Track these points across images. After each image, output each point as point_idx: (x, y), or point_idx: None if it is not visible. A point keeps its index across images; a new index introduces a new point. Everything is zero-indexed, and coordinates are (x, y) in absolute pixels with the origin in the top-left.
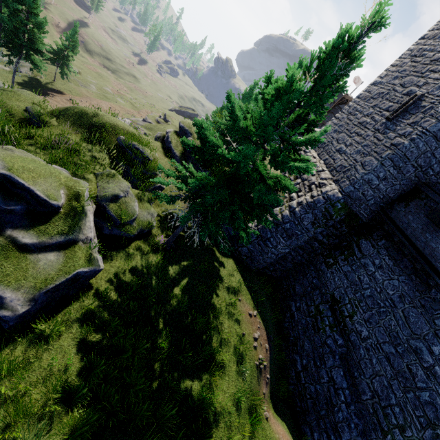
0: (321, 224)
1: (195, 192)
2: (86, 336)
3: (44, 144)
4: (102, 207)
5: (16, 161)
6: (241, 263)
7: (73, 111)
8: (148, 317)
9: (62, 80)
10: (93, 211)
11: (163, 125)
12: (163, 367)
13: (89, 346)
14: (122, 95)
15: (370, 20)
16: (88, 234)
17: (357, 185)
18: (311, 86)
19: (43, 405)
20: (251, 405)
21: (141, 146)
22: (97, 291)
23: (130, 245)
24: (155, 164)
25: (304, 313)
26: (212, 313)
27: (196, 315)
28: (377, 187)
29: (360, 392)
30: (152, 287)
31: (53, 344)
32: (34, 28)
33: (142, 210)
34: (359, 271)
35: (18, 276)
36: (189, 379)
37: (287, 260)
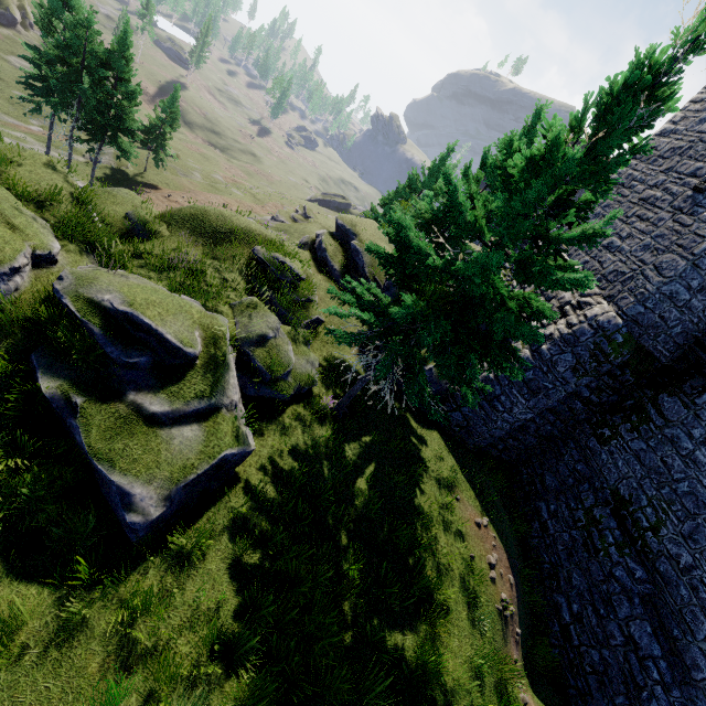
0: (588, 370)
1: (389, 325)
2: (242, 556)
3: (157, 265)
4: (244, 354)
5: (135, 291)
6: (452, 438)
7: (189, 213)
8: (325, 526)
9: (155, 169)
10: (233, 361)
11: (302, 224)
12: (358, 609)
13: (247, 571)
14: (238, 183)
15: (694, 36)
16: (233, 396)
17: (651, 302)
18: (589, 148)
19: (194, 663)
20: (498, 679)
21: (288, 258)
22: (248, 485)
23: (285, 411)
24: (309, 285)
25: (565, 523)
26: (418, 520)
27: (395, 525)
28: (688, 304)
29: (688, 665)
30: (325, 479)
31: (197, 567)
32: (122, 99)
33: (299, 356)
34: (664, 449)
35: (149, 462)
36: (398, 631)
37: (527, 432)
